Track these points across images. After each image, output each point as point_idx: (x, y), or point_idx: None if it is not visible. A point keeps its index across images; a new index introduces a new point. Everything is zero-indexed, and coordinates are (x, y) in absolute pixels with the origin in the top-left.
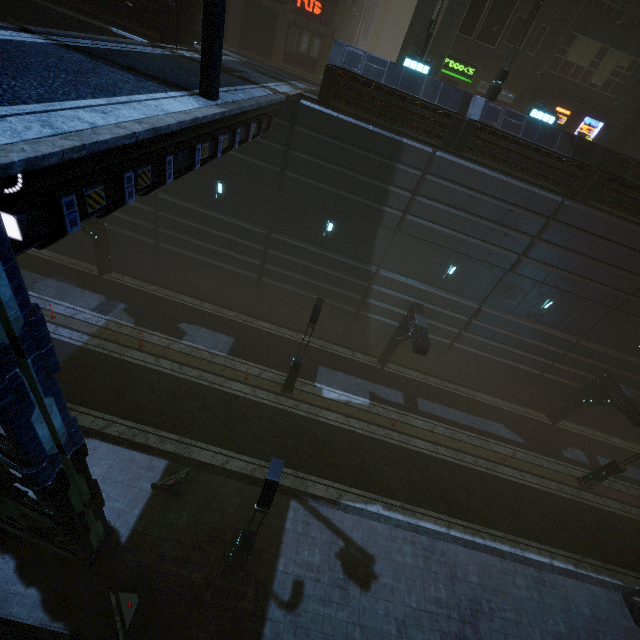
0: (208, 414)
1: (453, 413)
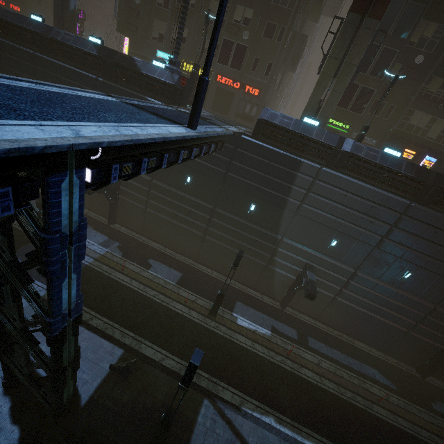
0: (156, 322)
1: (336, 353)
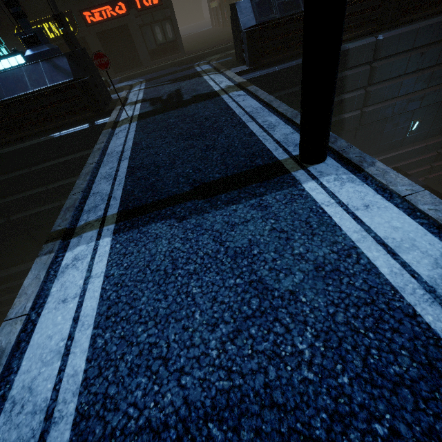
0: None
1: None
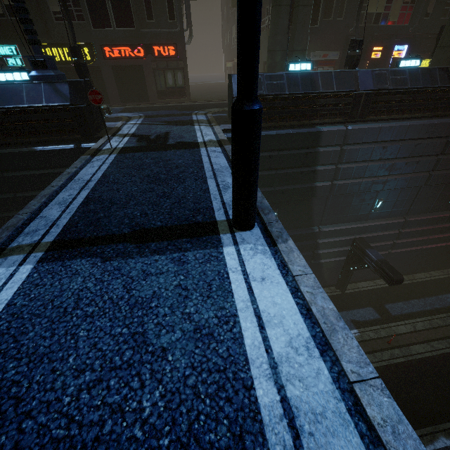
0: None
1: (415, 304)
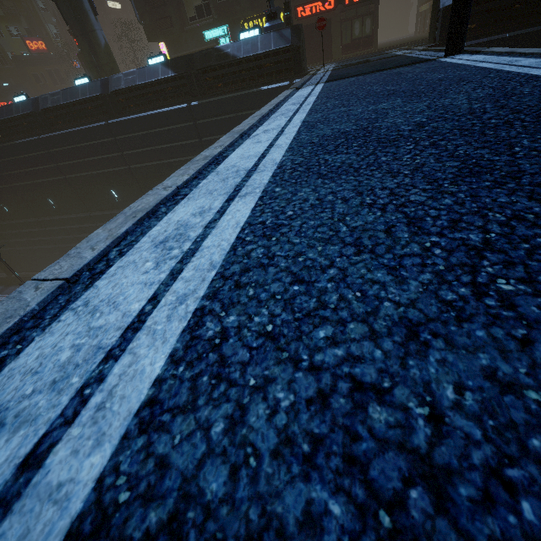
0: None
1: None
